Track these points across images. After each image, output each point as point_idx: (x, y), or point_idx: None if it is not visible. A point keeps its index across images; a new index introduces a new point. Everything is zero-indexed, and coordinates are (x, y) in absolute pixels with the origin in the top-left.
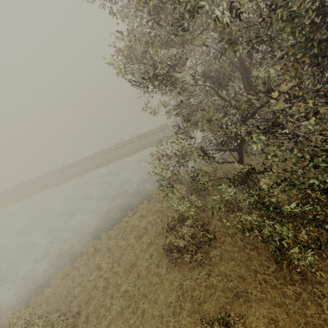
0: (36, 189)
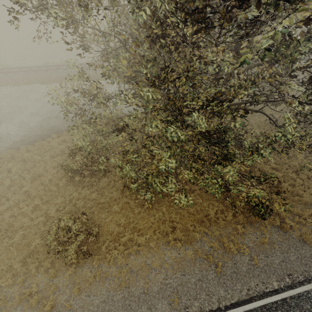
0: None
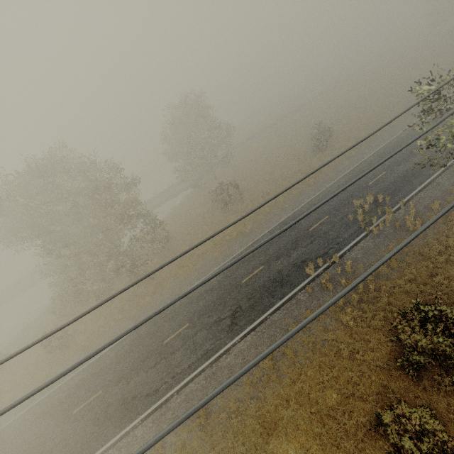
0: None
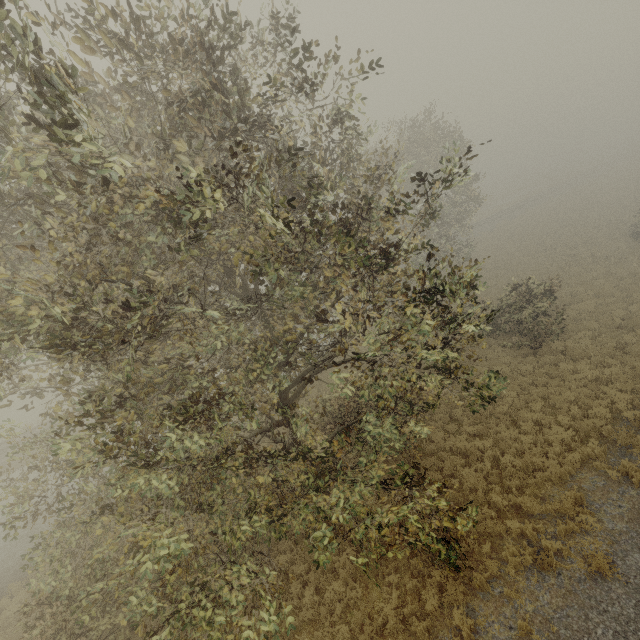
0: None
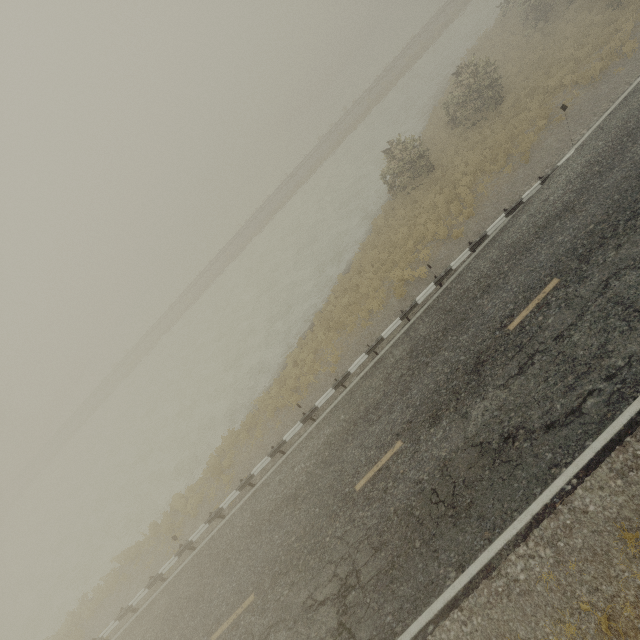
0: (280, 203)
